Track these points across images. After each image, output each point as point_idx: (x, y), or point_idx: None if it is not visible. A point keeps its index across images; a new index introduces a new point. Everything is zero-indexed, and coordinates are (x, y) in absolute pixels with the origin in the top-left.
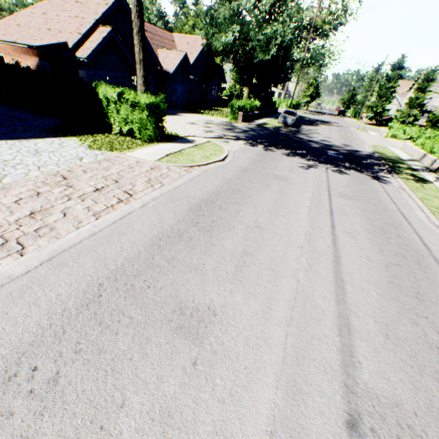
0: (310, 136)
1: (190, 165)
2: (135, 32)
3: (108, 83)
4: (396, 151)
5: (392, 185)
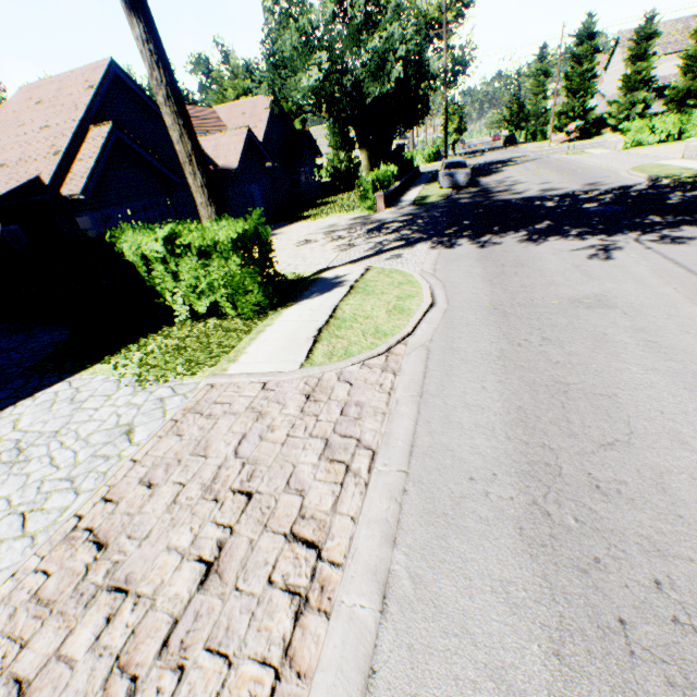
0: (514, 191)
1: (384, 348)
2: (161, 100)
3: (134, 222)
4: (685, 164)
5: None
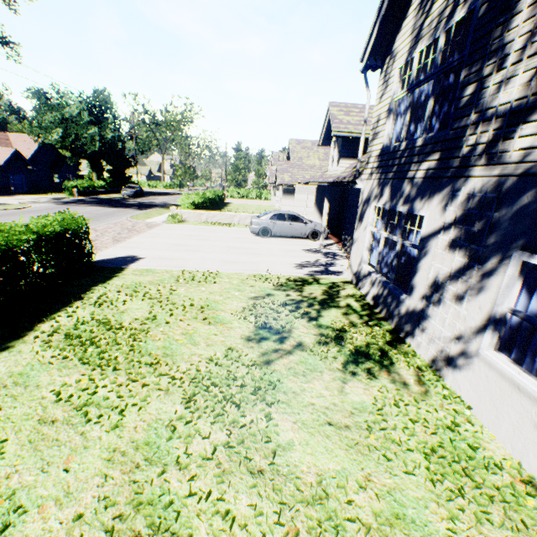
0: (141, 200)
1: None
2: None
3: None
4: None
5: (146, 211)
